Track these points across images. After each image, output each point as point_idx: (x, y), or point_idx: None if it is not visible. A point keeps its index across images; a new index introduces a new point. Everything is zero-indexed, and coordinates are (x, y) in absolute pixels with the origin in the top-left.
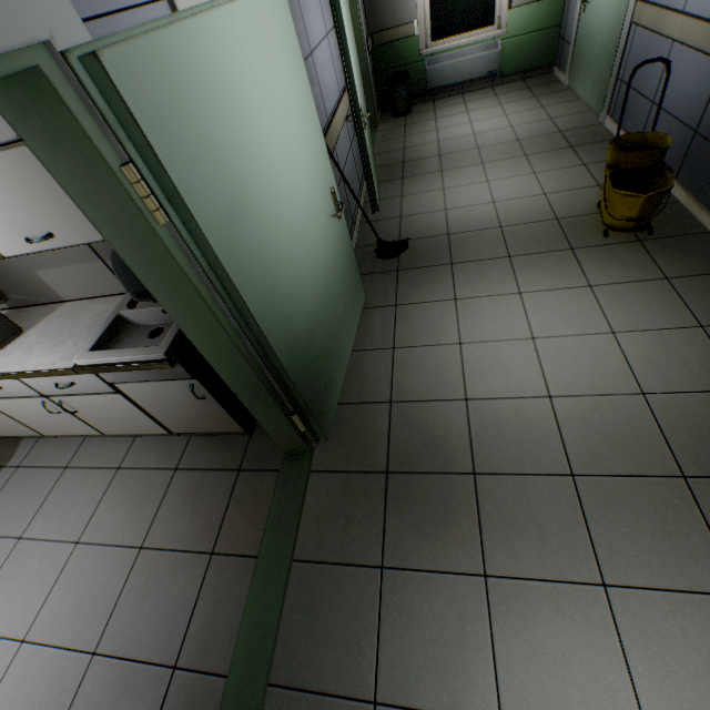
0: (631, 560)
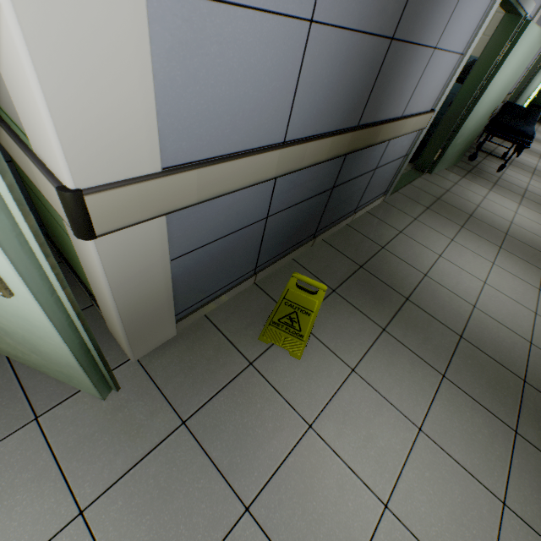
0: None
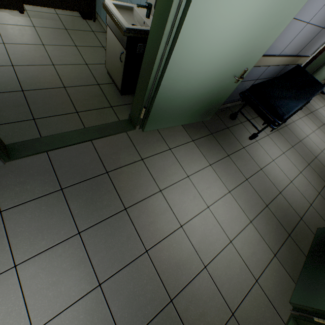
0: (323, 130)
